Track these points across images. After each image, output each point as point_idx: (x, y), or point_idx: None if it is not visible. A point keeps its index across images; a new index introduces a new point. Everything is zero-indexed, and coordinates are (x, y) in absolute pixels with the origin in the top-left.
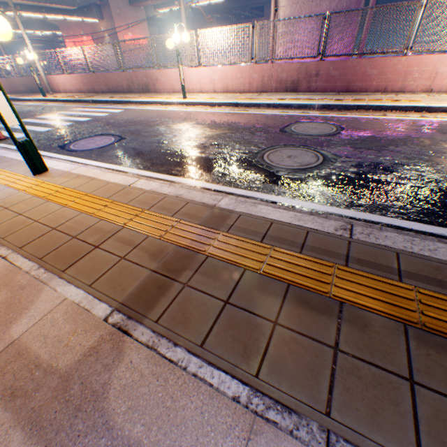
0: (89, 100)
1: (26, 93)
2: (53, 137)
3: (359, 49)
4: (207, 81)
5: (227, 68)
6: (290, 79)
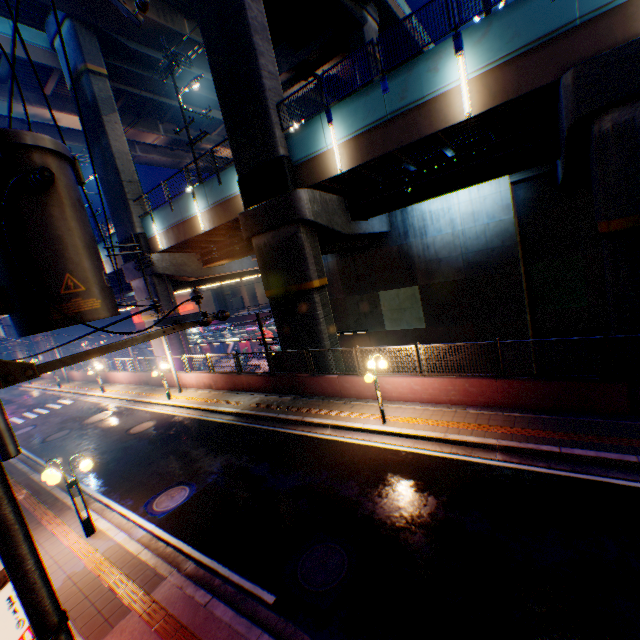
0: (73, 391)
1: (63, 379)
2: (18, 427)
3: (188, 358)
4: (124, 378)
5: (128, 373)
6: (146, 379)
